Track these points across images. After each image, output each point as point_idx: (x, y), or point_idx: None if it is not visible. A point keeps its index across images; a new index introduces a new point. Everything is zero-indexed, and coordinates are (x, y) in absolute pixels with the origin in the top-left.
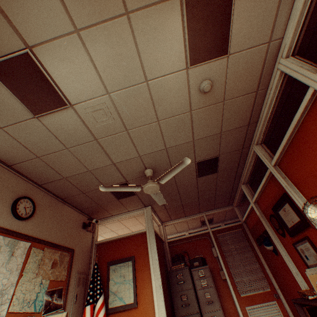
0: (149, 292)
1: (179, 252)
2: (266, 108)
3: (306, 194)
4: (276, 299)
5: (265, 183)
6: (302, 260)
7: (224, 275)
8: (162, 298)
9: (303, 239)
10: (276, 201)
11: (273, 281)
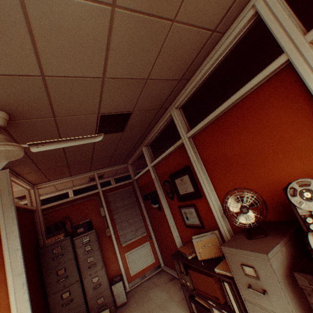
0: (3, 297)
1: (59, 218)
2: (209, 64)
3: (211, 173)
4: (149, 240)
5: (172, 151)
6: (183, 220)
7: (110, 232)
8: (26, 299)
9: (190, 206)
10: (177, 171)
11: (150, 227)
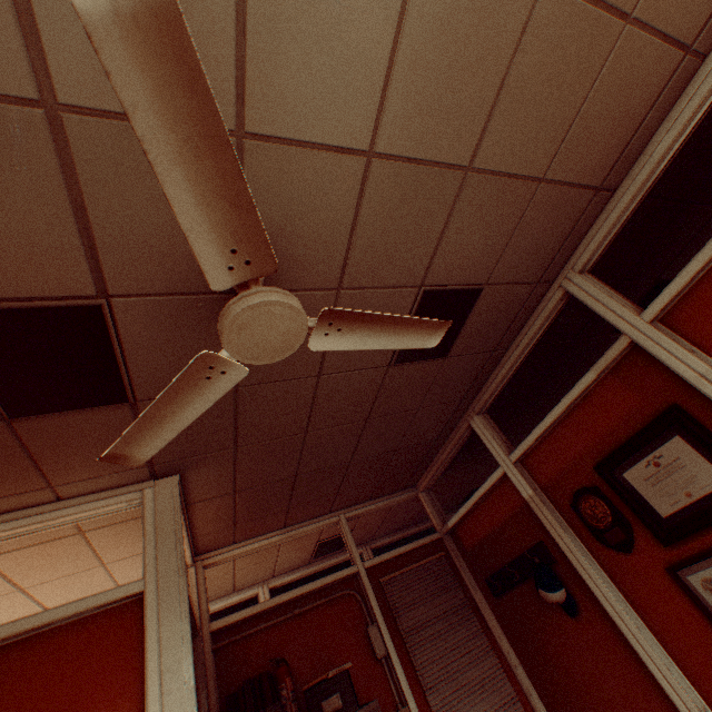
0: None
1: (256, 667)
2: (673, 133)
3: None
4: None
5: (586, 389)
6: (710, 618)
7: None
8: None
9: None
10: (629, 437)
11: (537, 701)
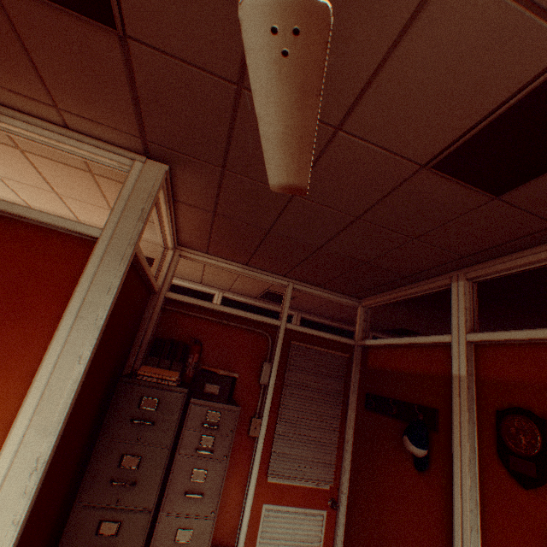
0: None
1: (183, 335)
2: None
3: None
4: (328, 509)
5: None
6: None
7: (257, 430)
8: (17, 515)
9: None
10: None
11: (346, 477)
